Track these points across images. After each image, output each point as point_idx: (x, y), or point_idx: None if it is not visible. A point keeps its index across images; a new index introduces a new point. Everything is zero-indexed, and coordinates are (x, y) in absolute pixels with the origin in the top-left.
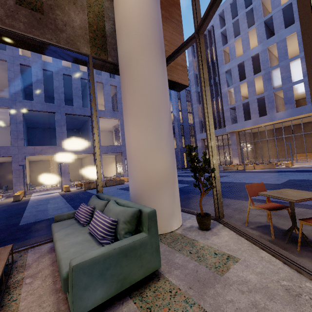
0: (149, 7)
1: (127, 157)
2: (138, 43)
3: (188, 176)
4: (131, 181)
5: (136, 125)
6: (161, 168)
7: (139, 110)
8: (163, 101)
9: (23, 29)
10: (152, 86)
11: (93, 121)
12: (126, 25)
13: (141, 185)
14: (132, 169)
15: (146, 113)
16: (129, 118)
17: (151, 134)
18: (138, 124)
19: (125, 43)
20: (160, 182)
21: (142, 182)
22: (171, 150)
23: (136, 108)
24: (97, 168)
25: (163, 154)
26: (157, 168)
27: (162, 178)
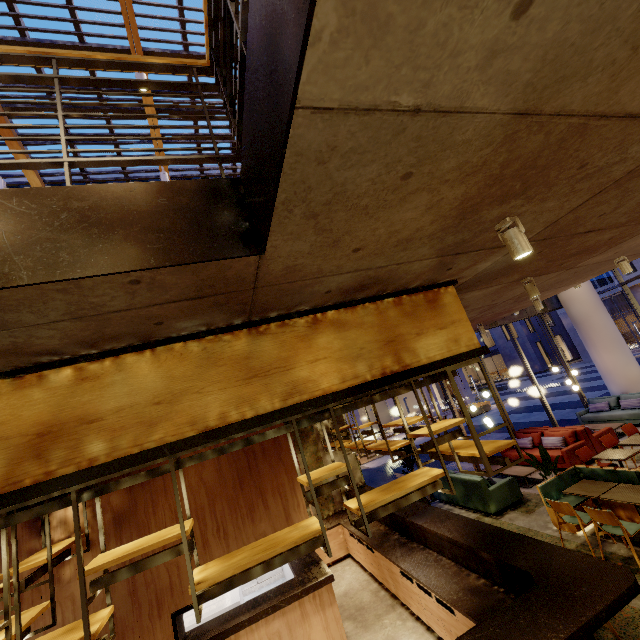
0: (587, 284)
1: (605, 372)
2: (590, 307)
3: (585, 380)
4: (616, 385)
5: (608, 352)
6: (636, 374)
7: (607, 344)
8: (618, 334)
9: (517, 317)
10: (609, 328)
11: (560, 354)
12: (576, 298)
13: (626, 386)
14: (614, 378)
15: (612, 344)
16: (599, 349)
17: (621, 355)
18: (609, 351)
19: (579, 308)
20: (639, 382)
21: (626, 384)
22: (636, 362)
23: (604, 343)
24: (576, 384)
25: (633, 365)
26: (634, 374)
27: (639, 379)
